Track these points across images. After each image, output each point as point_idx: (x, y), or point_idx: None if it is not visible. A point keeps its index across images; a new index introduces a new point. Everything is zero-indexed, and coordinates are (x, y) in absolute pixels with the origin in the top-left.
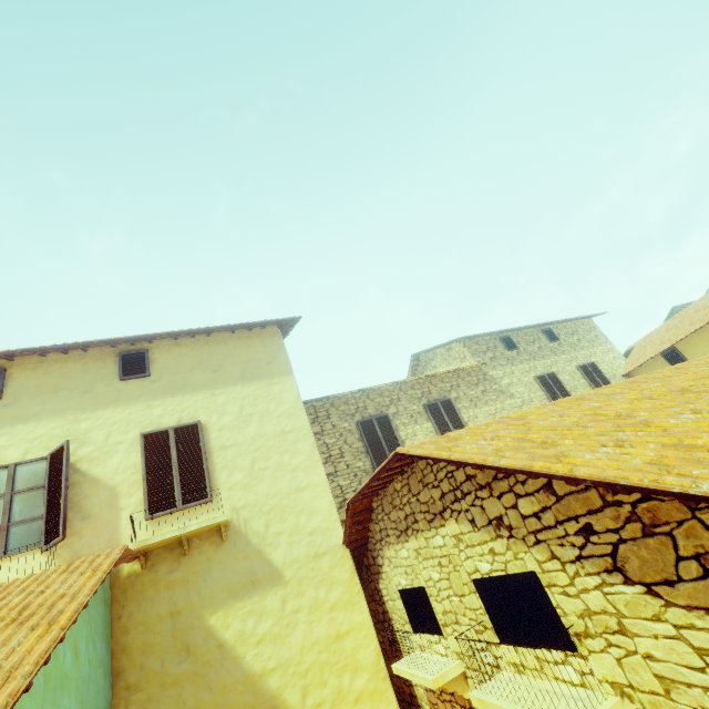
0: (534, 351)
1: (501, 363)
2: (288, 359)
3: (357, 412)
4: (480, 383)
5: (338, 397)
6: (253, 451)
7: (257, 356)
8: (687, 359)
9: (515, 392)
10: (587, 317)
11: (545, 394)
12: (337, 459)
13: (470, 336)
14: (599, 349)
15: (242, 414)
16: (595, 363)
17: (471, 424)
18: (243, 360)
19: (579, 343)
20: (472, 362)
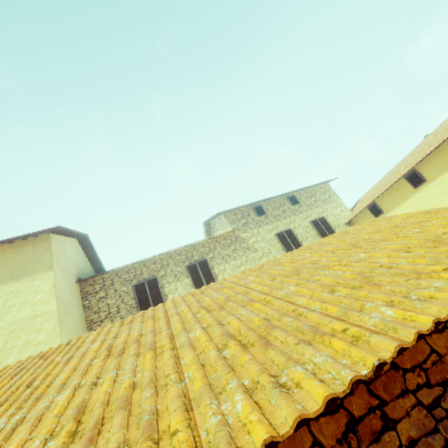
0: (278, 214)
1: (251, 227)
2: (52, 258)
3: (134, 278)
4: (232, 244)
5: (122, 268)
6: (7, 334)
7: (27, 259)
8: (383, 211)
9: (258, 247)
10: (323, 183)
11: (281, 246)
12: (114, 314)
13: (225, 211)
14: (330, 206)
15: (5, 307)
16: (324, 217)
17: (220, 276)
18: (15, 264)
19: (315, 203)
20: (230, 229)
